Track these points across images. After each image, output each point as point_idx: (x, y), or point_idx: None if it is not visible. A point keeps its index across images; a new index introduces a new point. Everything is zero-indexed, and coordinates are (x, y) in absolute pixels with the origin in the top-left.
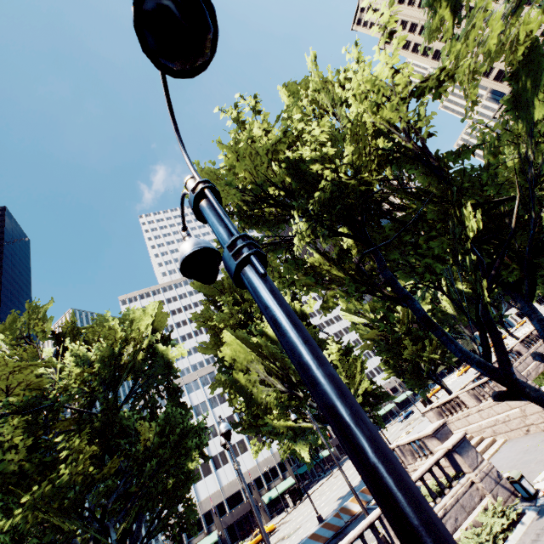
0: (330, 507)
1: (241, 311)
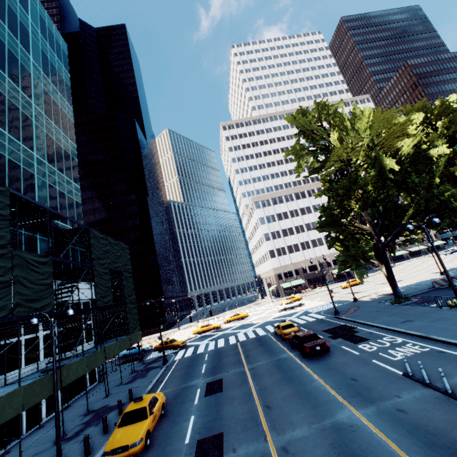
0: (431, 274)
1: (445, 136)
